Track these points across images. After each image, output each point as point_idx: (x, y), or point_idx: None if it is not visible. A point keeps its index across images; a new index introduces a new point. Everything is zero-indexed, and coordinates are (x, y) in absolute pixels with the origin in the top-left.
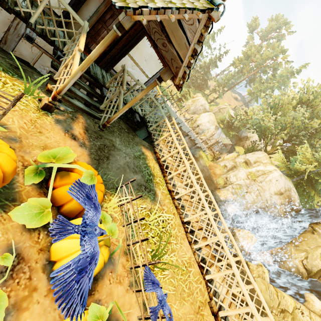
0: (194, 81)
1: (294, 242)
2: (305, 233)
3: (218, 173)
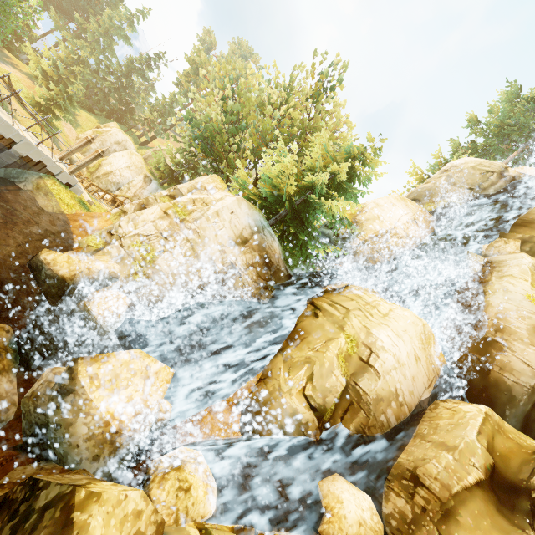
0: (101, 97)
1: (284, 349)
2: (303, 322)
3: (99, 227)
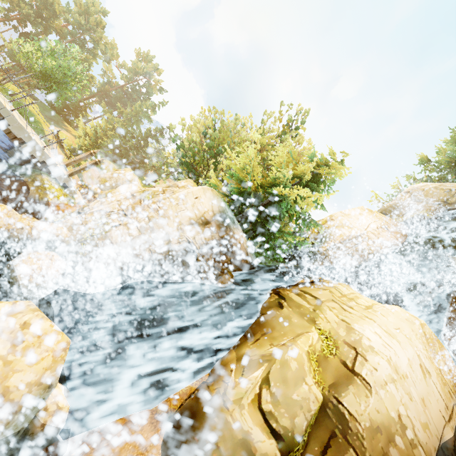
0: (123, 153)
1: (240, 345)
2: (266, 313)
3: None
